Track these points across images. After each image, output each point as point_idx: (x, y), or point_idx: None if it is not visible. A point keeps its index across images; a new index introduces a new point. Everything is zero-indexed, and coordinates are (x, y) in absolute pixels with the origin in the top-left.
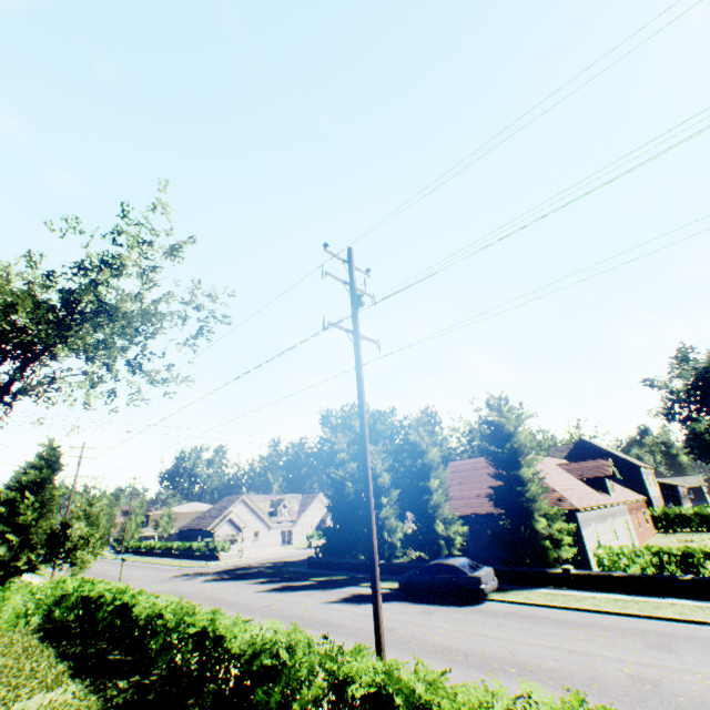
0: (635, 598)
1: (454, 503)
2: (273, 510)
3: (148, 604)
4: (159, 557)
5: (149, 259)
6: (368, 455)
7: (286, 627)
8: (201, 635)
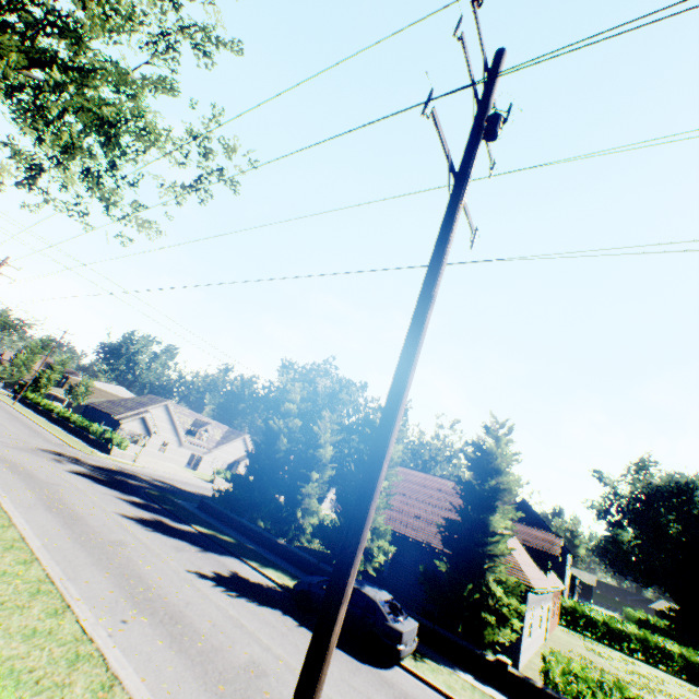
0: None
1: (388, 512)
2: (193, 429)
3: None
4: (51, 422)
5: (169, 43)
6: (401, 411)
7: None
8: None
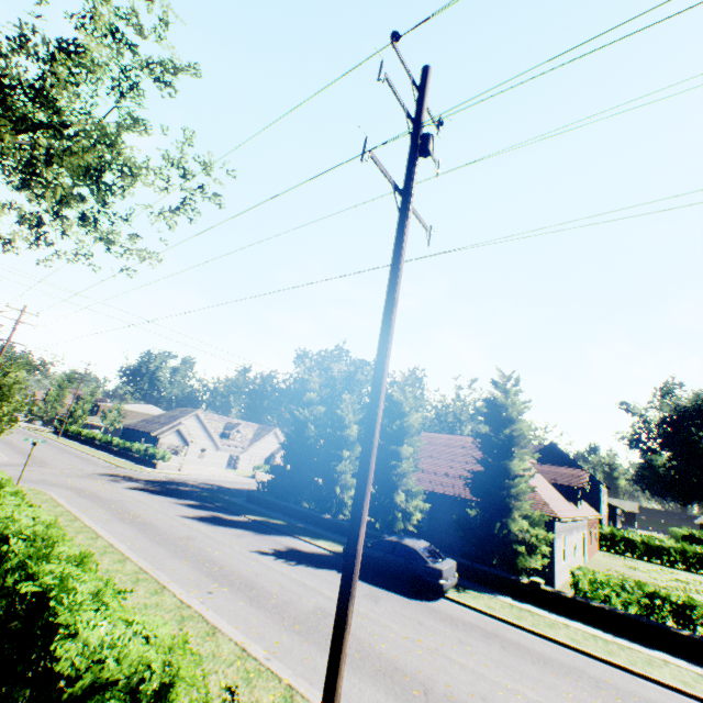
0: (616, 640)
1: (419, 475)
2: (226, 433)
3: (4, 516)
4: (96, 449)
5: (131, 79)
6: (383, 391)
7: (172, 635)
8: (41, 597)
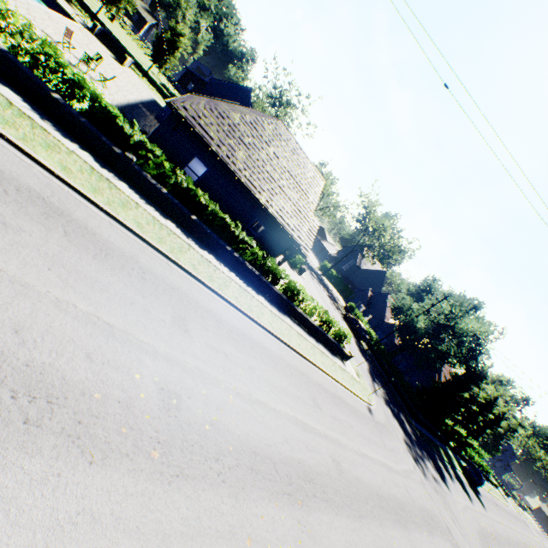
0: None
1: None
2: None
3: None
4: (181, 230)
5: None
6: None
7: None
8: None
